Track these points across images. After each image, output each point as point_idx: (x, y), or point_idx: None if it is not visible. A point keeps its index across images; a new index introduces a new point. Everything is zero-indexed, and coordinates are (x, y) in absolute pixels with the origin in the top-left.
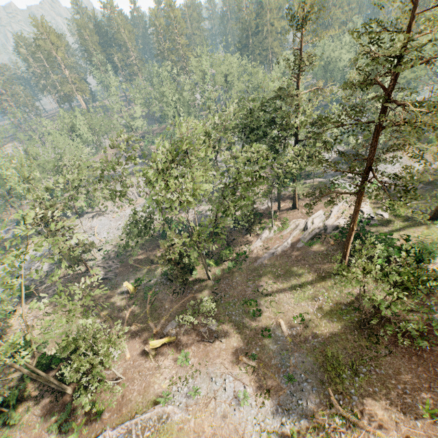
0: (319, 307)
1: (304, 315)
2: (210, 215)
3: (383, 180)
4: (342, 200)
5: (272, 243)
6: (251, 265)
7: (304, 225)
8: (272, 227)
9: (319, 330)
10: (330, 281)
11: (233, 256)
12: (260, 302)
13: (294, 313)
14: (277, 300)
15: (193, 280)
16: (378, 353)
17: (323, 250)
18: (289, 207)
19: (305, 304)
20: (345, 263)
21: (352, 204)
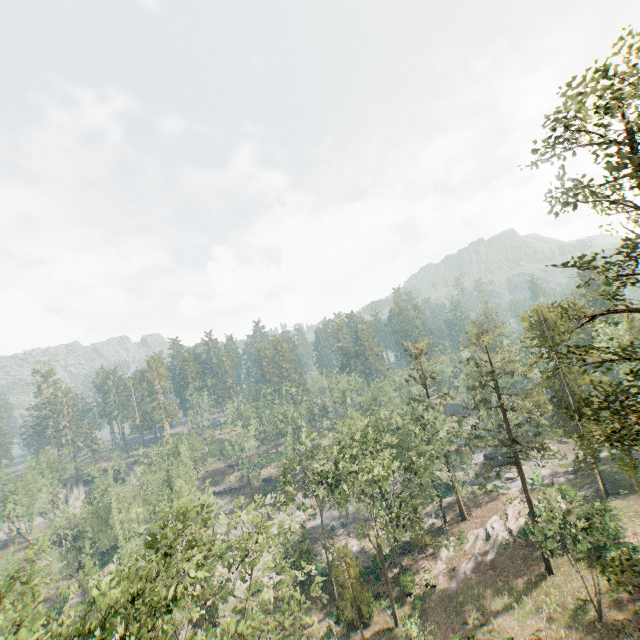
0: (548, 617)
1: (536, 632)
2: (358, 550)
3: (542, 474)
4: (512, 500)
5: (457, 563)
6: (444, 593)
7: (484, 533)
8: (448, 544)
9: (561, 639)
10: (545, 584)
11: (416, 588)
12: (477, 636)
13: (524, 634)
14: (497, 627)
15: (373, 632)
16: (629, 636)
17: (519, 555)
18: (456, 519)
19: (532, 620)
20: (547, 552)
21: (524, 503)
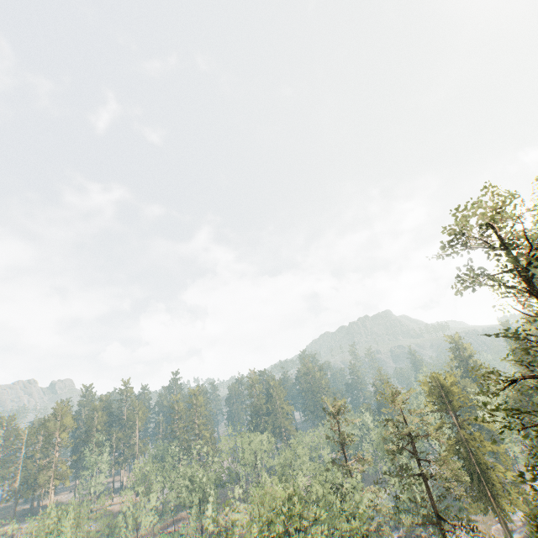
0: None
1: None
2: None
3: None
4: None
5: None
6: None
7: None
8: None
9: None
10: None
11: None
12: None
13: None
14: None
15: None
16: None
17: None
18: None
19: None
20: None
21: None
